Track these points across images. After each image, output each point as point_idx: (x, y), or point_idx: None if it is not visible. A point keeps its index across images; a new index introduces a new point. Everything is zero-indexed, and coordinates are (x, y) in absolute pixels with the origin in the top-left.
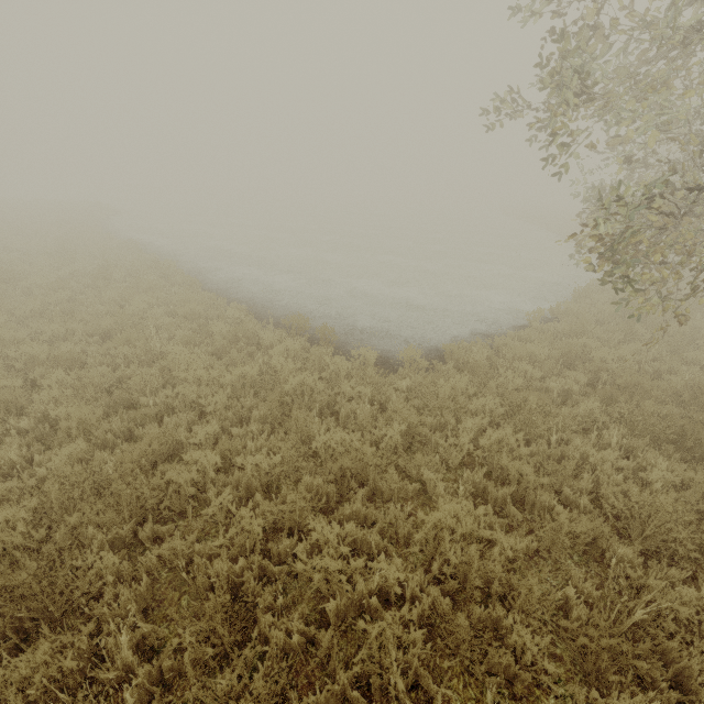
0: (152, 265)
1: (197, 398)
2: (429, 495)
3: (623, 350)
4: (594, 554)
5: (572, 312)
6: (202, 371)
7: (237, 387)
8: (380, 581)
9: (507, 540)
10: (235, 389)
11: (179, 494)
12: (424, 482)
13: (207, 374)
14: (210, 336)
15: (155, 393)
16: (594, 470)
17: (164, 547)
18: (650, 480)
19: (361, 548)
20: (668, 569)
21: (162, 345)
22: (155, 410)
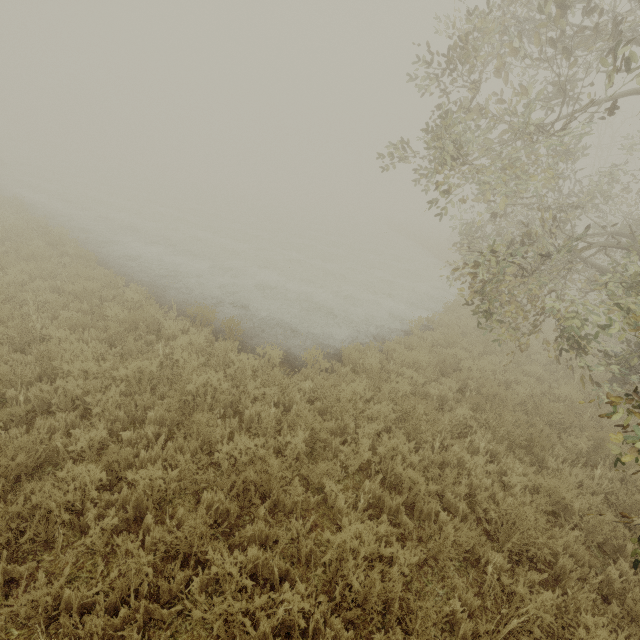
0: (39, 231)
1: (81, 394)
2: (329, 504)
3: (484, 361)
4: (471, 559)
5: (444, 324)
6: (92, 363)
7: (131, 383)
8: (283, 617)
9: (403, 554)
10: (129, 384)
11: (47, 516)
12: (324, 489)
13: (97, 367)
14: (103, 318)
15: (27, 384)
16: (468, 474)
17: (20, 601)
18: (511, 484)
19: (261, 571)
20: (529, 571)
21: (42, 326)
22: (25, 409)
